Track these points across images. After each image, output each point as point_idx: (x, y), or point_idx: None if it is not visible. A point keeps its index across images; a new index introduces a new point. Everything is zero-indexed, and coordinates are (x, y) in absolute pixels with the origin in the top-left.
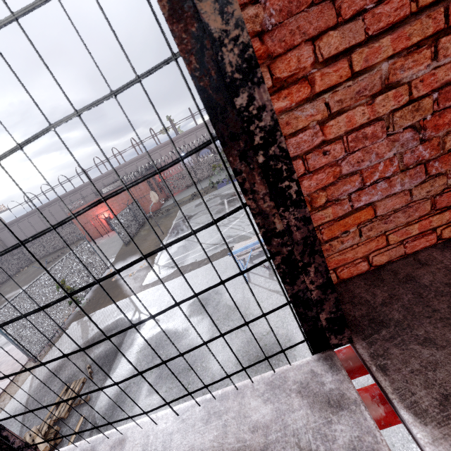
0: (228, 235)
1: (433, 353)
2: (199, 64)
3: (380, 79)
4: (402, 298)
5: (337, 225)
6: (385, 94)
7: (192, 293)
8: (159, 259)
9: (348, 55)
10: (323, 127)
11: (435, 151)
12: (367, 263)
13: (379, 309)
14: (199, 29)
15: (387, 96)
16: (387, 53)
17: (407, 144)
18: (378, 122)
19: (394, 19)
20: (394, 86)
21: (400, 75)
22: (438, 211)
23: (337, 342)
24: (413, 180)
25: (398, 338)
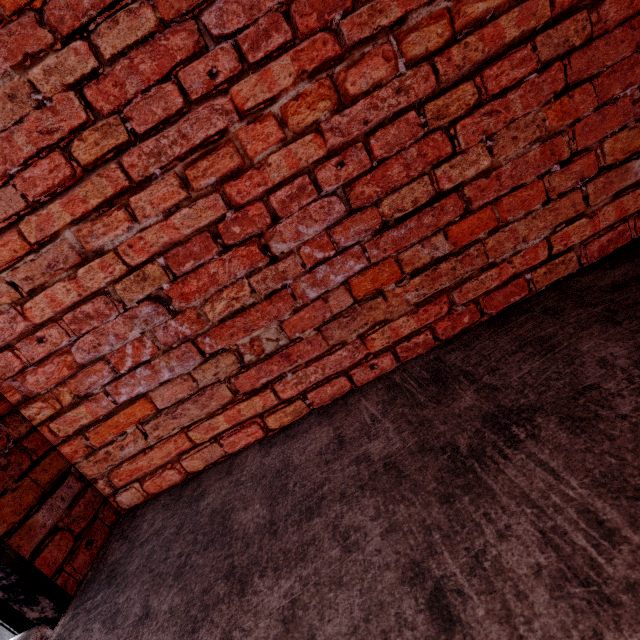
0: None
1: (98, 639)
2: None
3: (76, 248)
4: (164, 533)
5: (108, 426)
6: (93, 264)
7: None
8: None
9: (17, 224)
10: (24, 309)
11: (201, 324)
12: (178, 471)
13: (132, 552)
14: None
15: (97, 266)
16: (71, 219)
17: (156, 319)
18: (101, 297)
19: (59, 180)
20: (101, 254)
21: (102, 241)
22: (247, 396)
23: (38, 615)
24: (189, 361)
25: (99, 608)
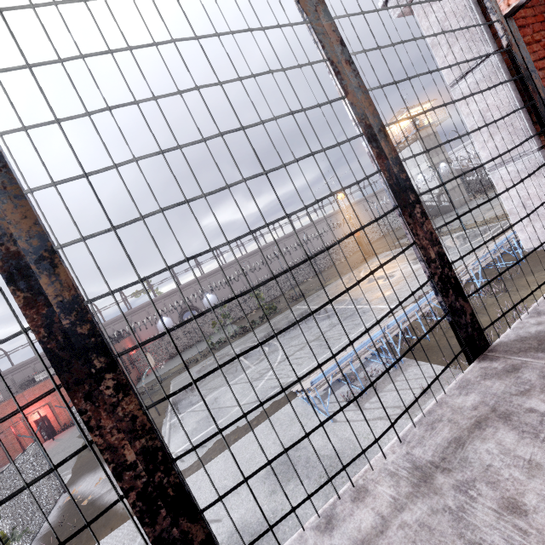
0: (270, 387)
1: None
2: (539, 105)
3: None
4: None
5: None
6: None
7: (258, 463)
8: (170, 445)
9: None
10: None
11: None
12: None
13: None
14: (538, 96)
15: None
16: None
17: None
18: None
19: None
20: None
21: None
22: None
23: None
24: None
25: None
